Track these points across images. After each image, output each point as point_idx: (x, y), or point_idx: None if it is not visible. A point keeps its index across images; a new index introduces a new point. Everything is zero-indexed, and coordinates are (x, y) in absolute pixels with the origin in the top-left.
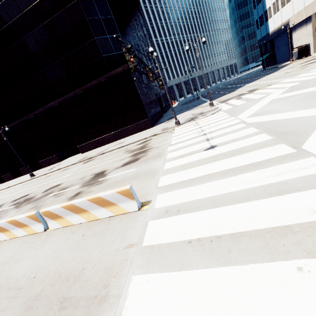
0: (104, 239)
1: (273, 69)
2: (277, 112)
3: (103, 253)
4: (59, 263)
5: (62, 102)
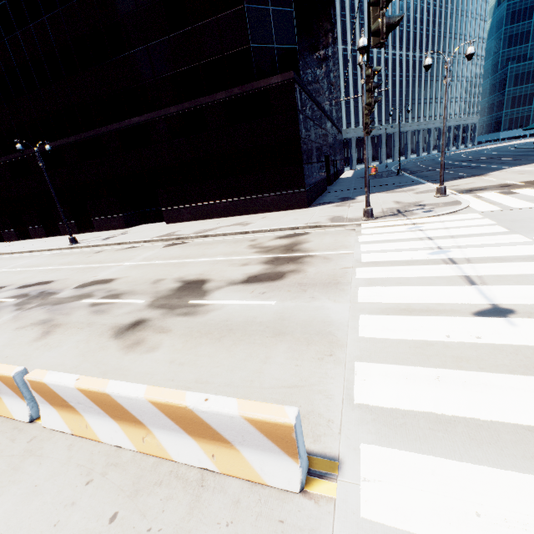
0: None
1: None
2: None
3: None
4: None
5: (155, 121)
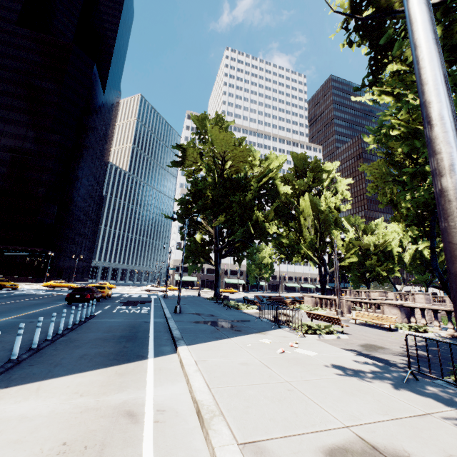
0: None
1: None
2: None
3: None
4: None
5: None
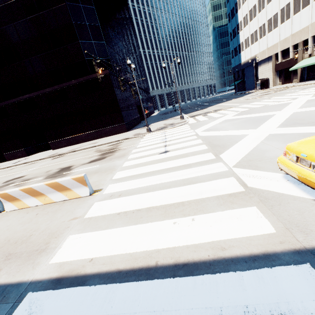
0: (55, 215)
1: (241, 94)
2: (222, 129)
3: (51, 224)
4: (10, 234)
5: (38, 96)
